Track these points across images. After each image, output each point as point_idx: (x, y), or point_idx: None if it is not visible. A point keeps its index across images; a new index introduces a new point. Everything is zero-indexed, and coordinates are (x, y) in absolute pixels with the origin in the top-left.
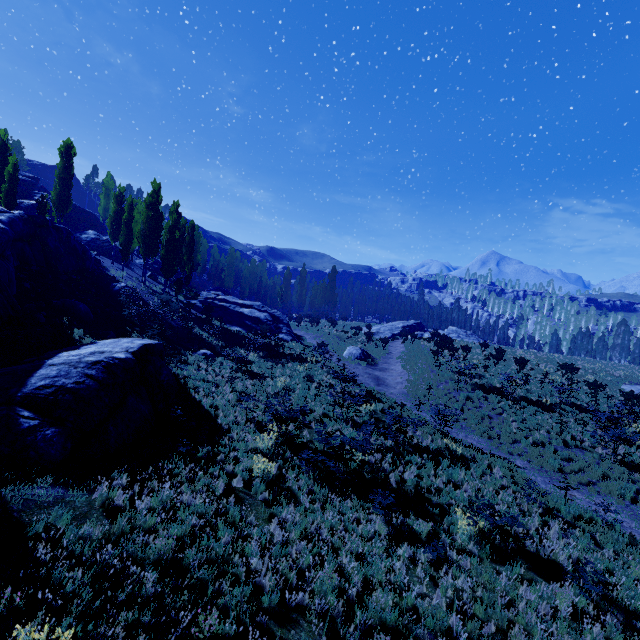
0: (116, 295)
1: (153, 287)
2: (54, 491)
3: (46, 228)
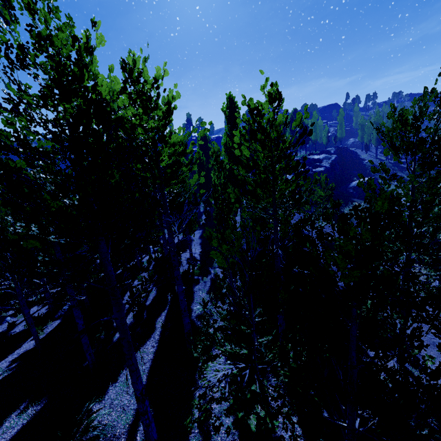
0: (364, 166)
1: (381, 158)
2: (356, 199)
3: (341, 150)
